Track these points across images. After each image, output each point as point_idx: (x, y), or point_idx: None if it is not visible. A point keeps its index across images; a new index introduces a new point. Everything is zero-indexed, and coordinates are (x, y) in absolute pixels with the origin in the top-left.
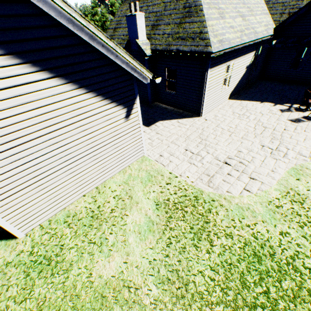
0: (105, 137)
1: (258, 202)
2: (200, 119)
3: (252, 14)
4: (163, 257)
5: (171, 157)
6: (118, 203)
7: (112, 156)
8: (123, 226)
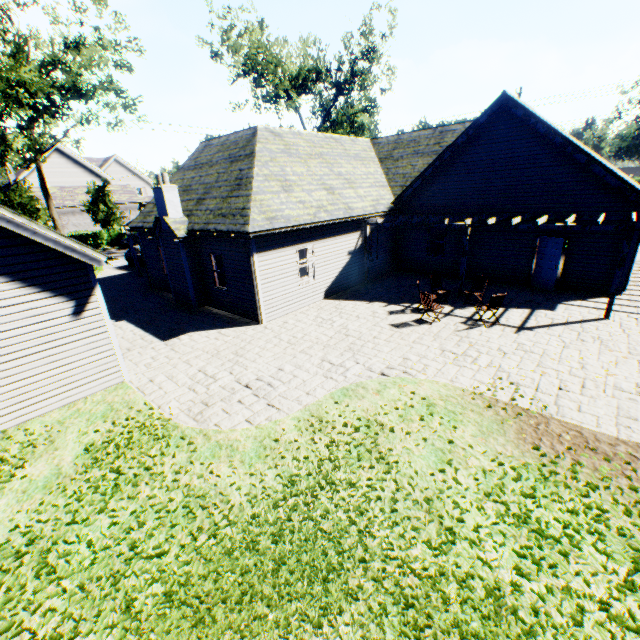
0: (28, 342)
1: (253, 436)
2: (259, 327)
3: (352, 187)
4: (36, 523)
5: (168, 381)
6: (24, 451)
7: (45, 375)
8: (5, 483)
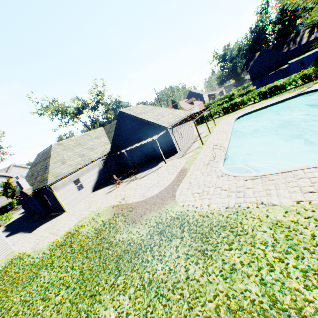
0: None
1: (48, 245)
2: (65, 213)
3: (93, 150)
4: None
5: (28, 244)
6: None
7: None
8: None
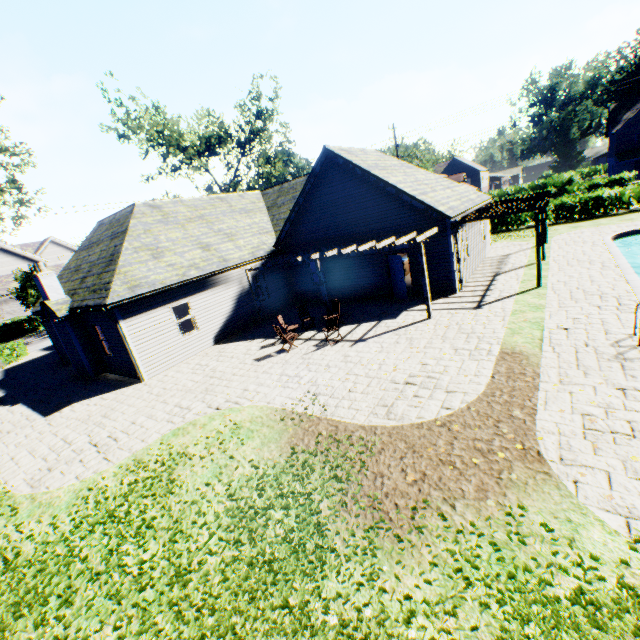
0: None
1: (74, 490)
2: (140, 385)
3: (232, 239)
4: None
5: (28, 456)
6: None
7: None
8: None
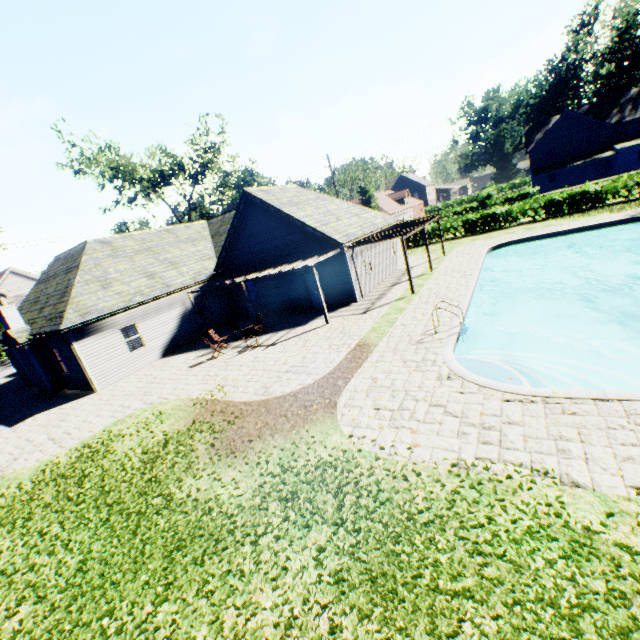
0: None
1: (35, 467)
2: (94, 395)
3: (176, 267)
4: None
5: None
6: None
7: None
8: None
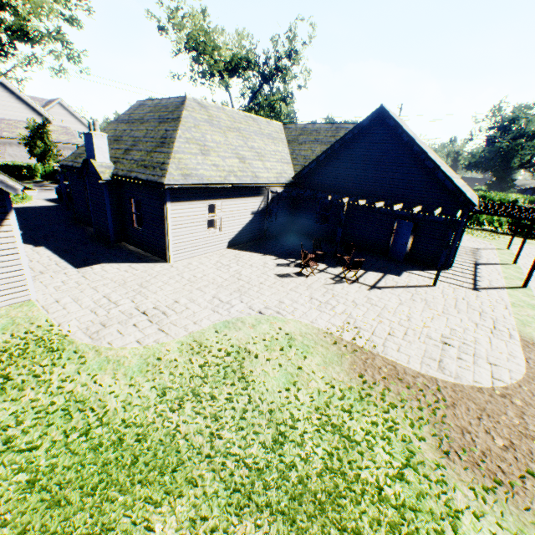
0: None
1: (140, 354)
2: (166, 265)
3: (261, 159)
4: None
5: (73, 303)
6: None
7: None
8: None
